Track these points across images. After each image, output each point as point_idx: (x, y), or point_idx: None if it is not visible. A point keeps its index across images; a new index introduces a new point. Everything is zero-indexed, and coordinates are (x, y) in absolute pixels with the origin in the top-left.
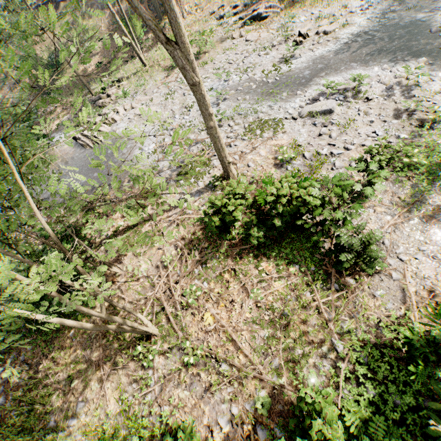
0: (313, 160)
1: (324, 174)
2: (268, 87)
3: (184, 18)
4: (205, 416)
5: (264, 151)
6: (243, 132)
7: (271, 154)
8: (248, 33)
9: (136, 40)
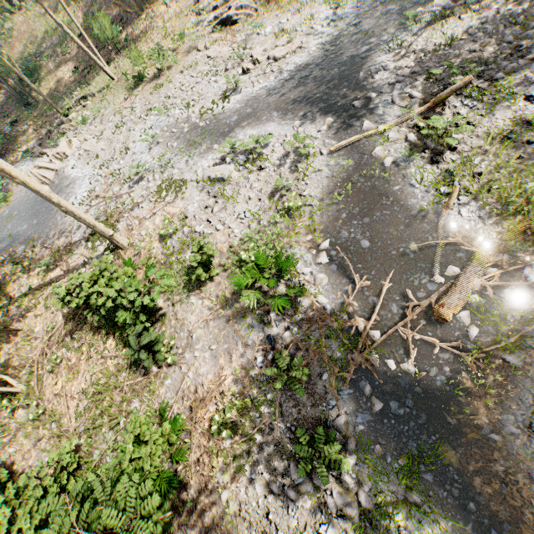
0: (189, 237)
1: (181, 258)
2: (196, 134)
3: (168, 7)
4: (32, 459)
5: (159, 219)
6: (152, 192)
7: (163, 223)
8: (214, 44)
9: (96, 51)
